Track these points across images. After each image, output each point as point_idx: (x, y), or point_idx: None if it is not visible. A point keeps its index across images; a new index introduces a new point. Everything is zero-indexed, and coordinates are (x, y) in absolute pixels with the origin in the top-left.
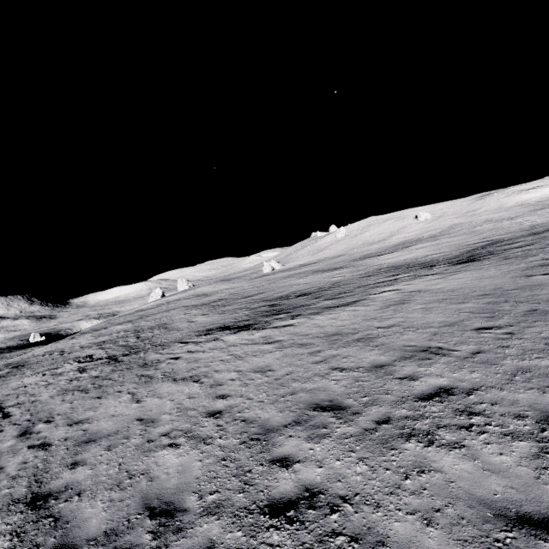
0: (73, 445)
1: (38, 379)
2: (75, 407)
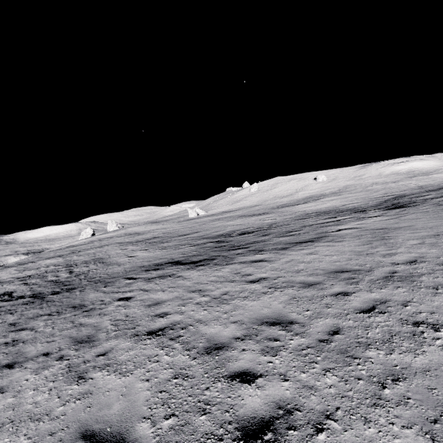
0: None
1: None
2: None
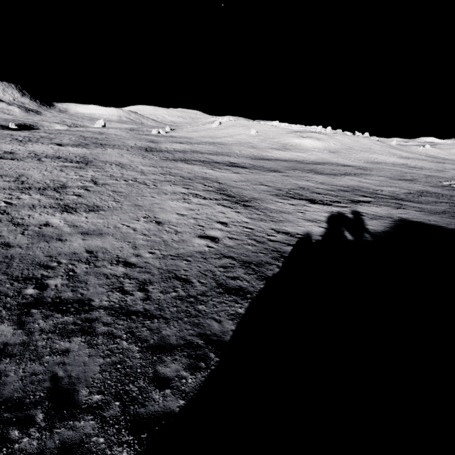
0: None
1: None
2: (1, 144)
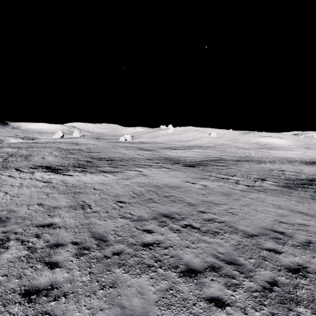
0: None
1: None
2: None
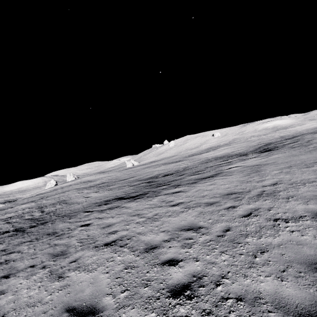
0: None
1: None
2: None
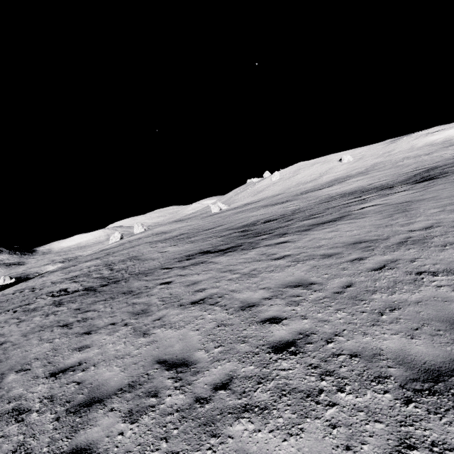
0: (65, 412)
1: (8, 317)
2: (58, 347)
